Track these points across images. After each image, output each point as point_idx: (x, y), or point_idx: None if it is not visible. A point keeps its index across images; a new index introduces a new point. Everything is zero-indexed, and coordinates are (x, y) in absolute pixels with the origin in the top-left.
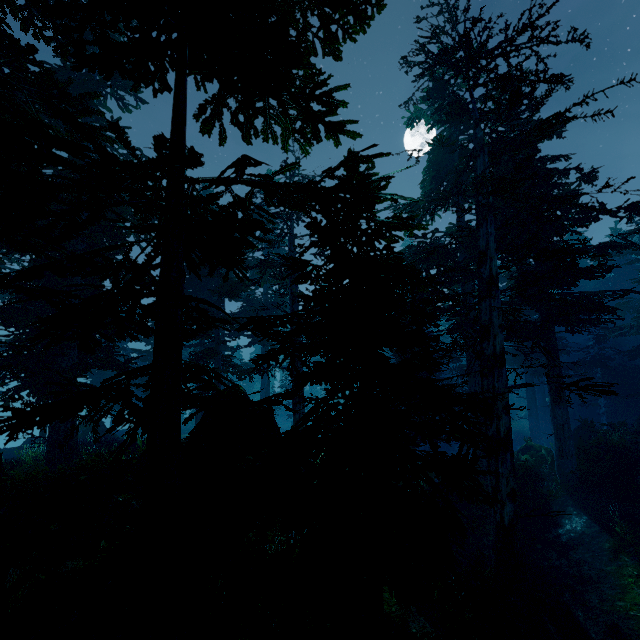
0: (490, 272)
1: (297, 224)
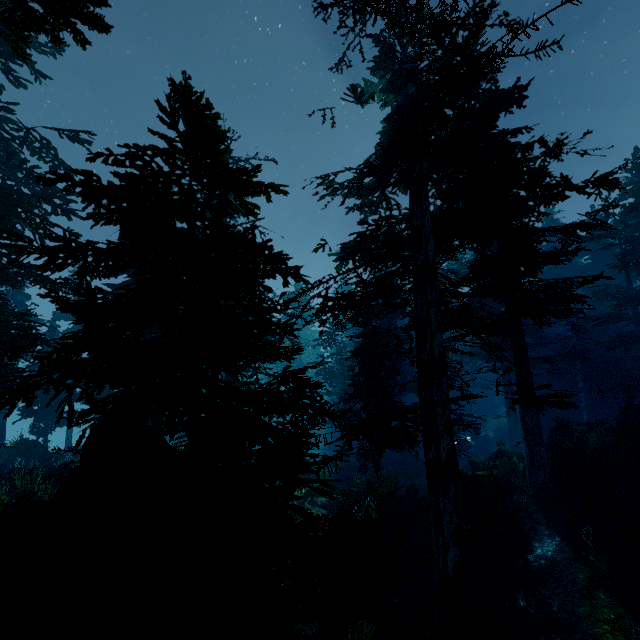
0: (426, 258)
1: (238, 215)
